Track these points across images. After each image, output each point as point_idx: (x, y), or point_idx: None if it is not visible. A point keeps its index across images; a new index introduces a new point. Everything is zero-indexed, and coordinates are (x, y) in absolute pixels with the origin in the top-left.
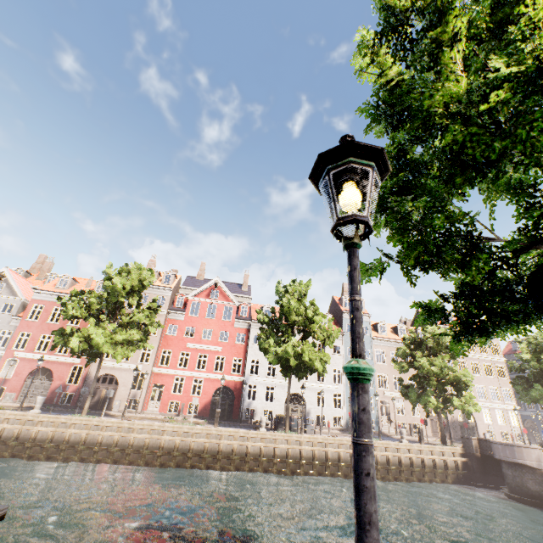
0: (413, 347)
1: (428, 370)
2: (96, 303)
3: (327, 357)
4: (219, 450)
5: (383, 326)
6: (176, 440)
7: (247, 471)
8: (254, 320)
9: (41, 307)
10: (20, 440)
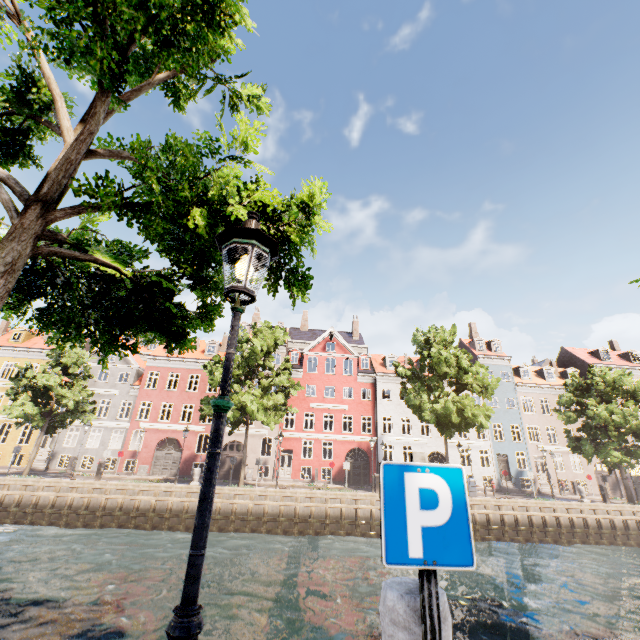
0: (578, 393)
1: (606, 419)
2: (235, 368)
3: (489, 411)
4: None
5: (525, 369)
6: (342, 508)
7: None
8: (380, 373)
9: (152, 374)
10: (190, 513)
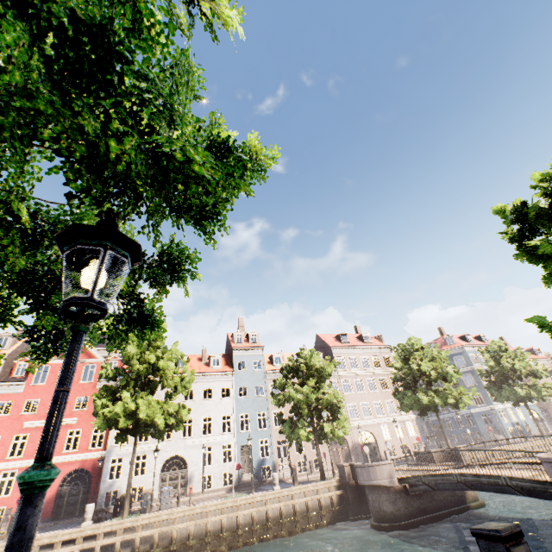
0: (291, 375)
1: (298, 399)
2: None
3: (174, 408)
4: None
5: (278, 357)
6: None
7: None
8: None
9: None
10: None
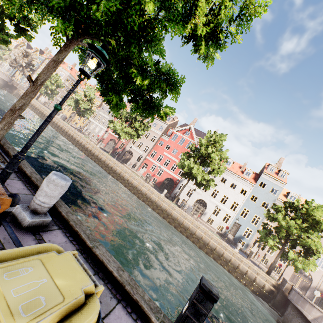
0: (290, 210)
1: (281, 223)
2: (125, 114)
3: (207, 178)
4: (140, 190)
5: (294, 196)
6: (128, 177)
7: (146, 204)
8: None
9: None
10: (91, 152)
